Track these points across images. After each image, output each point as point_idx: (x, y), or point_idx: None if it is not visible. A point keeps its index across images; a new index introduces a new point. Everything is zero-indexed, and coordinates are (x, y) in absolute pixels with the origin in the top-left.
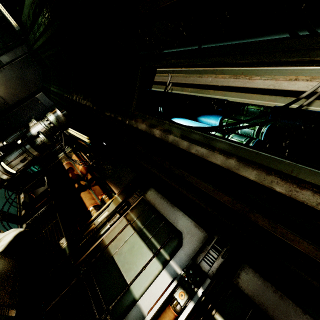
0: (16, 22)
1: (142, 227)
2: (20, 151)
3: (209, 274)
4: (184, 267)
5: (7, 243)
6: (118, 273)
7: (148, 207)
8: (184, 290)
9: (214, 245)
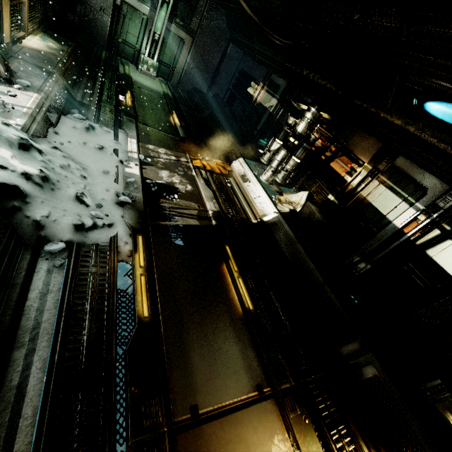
0: None
1: (392, 185)
2: (303, 150)
3: (443, 208)
4: (426, 205)
5: (305, 199)
6: (377, 210)
7: (397, 172)
8: (424, 215)
9: (451, 194)
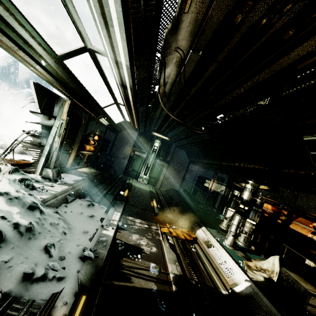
0: (167, 137)
1: None
2: (254, 212)
3: None
4: None
5: (278, 265)
6: None
7: None
8: None
9: None
